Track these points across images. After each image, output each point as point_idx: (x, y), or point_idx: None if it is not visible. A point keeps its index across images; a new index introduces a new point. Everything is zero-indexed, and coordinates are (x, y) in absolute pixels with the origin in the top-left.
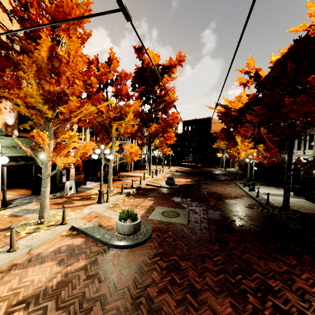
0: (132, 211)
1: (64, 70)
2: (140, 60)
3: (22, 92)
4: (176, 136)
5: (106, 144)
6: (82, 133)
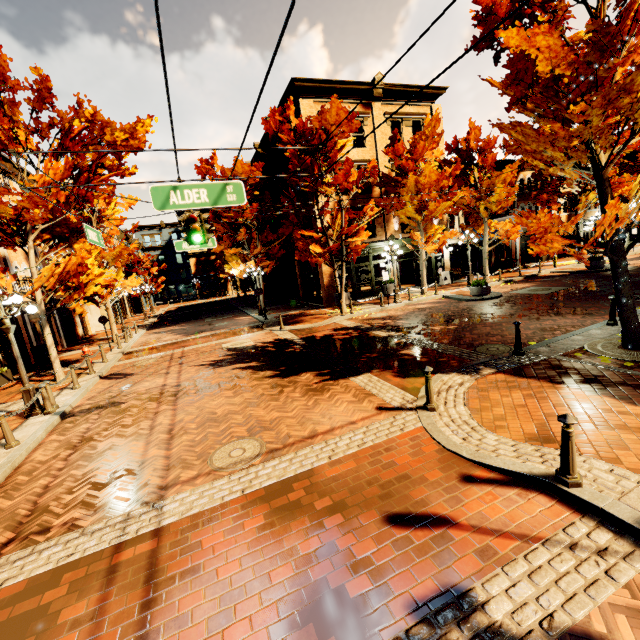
0: (482, 281)
1: (424, 188)
2: None
3: (404, 210)
4: None
5: (478, 228)
6: (455, 220)
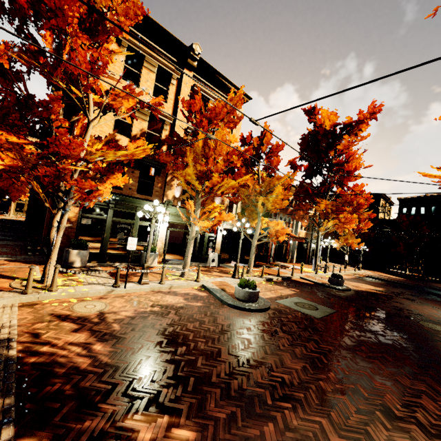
0: (251, 281)
1: (211, 154)
2: (310, 123)
3: (184, 172)
4: (383, 223)
5: (252, 220)
6: (233, 208)
